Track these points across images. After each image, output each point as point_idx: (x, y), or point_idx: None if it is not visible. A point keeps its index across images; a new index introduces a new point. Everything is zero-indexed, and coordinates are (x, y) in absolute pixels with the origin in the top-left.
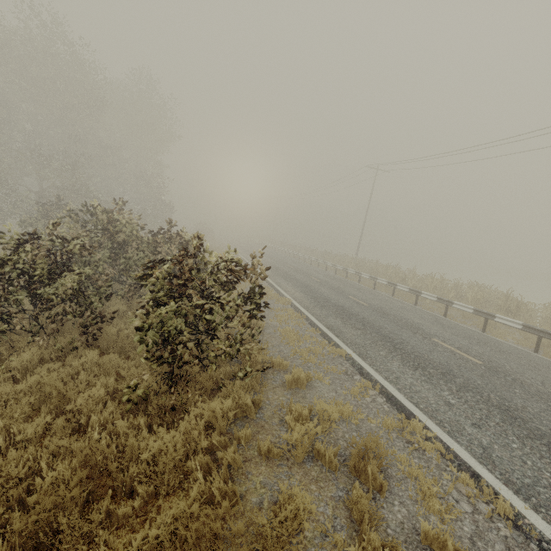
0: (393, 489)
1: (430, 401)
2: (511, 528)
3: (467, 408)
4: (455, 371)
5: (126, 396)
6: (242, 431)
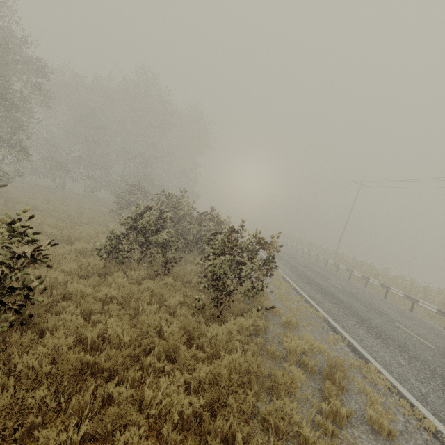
0: (351, 395)
1: (385, 358)
2: (432, 437)
3: (415, 370)
4: (410, 347)
5: (194, 304)
6: (257, 339)
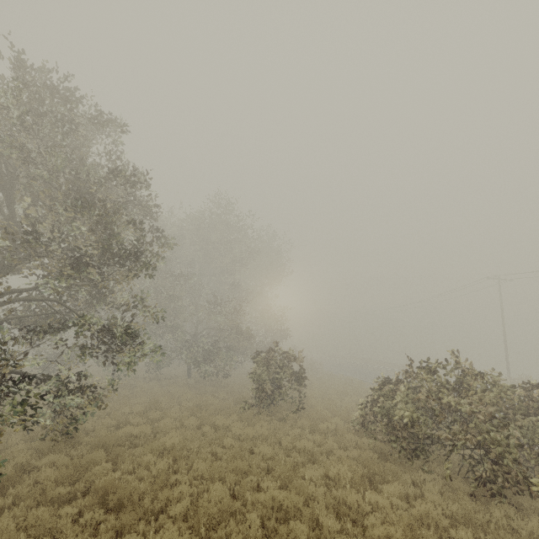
0: None
1: None
2: None
3: None
4: None
5: None
6: None
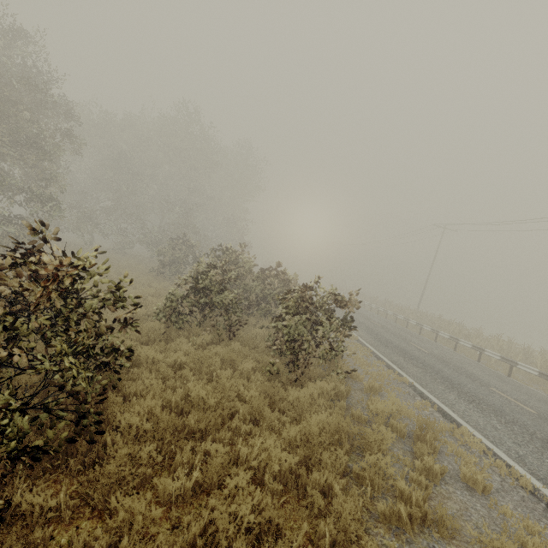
0: (444, 456)
1: (479, 423)
2: (529, 494)
3: (512, 433)
4: (507, 411)
5: (268, 369)
6: (340, 403)
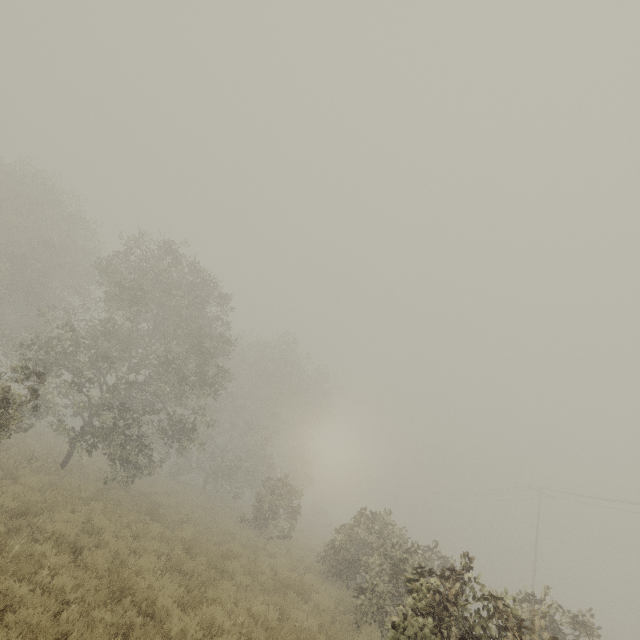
0: None
1: None
2: None
3: None
4: None
5: None
6: None
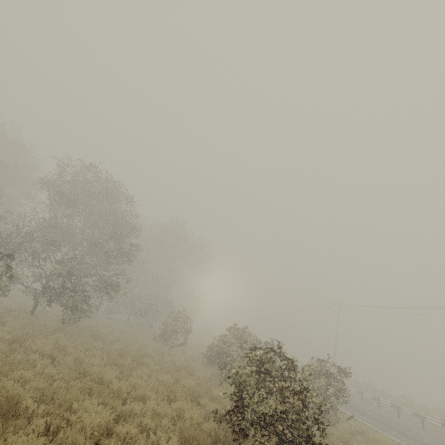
0: None
1: None
2: None
3: None
4: None
5: None
6: (357, 438)
